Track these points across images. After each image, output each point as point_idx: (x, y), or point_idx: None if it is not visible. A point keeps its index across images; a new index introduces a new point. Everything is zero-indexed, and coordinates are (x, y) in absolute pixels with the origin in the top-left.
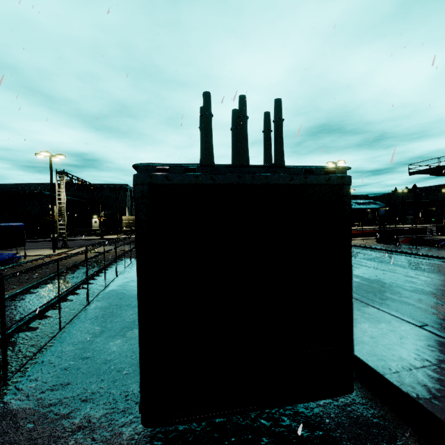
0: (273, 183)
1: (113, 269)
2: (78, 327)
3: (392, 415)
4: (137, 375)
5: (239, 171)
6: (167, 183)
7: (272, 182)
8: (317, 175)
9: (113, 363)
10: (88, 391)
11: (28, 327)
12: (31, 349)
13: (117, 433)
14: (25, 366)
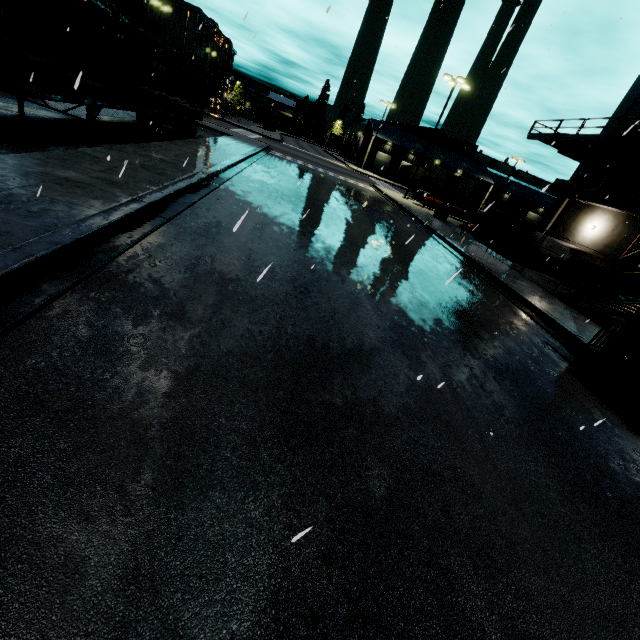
0: None
1: None
2: None
3: None
4: None
5: None
6: None
7: None
8: None
9: None
10: None
11: None
12: None
13: None
14: None
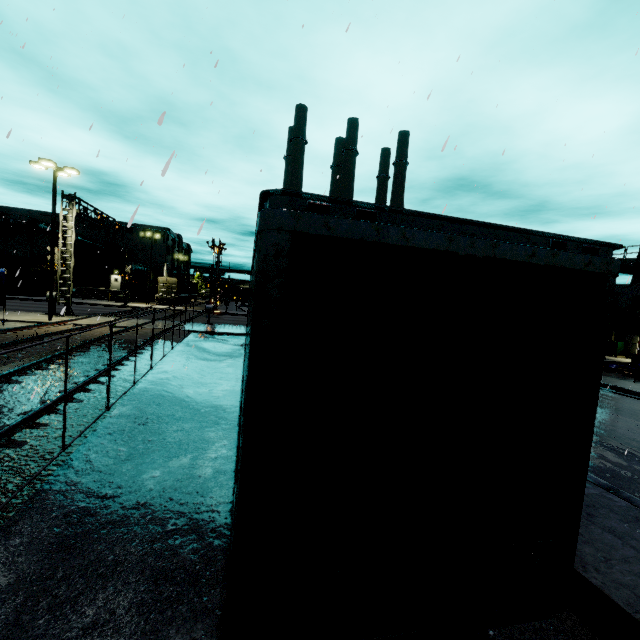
0: (502, 259)
1: (145, 356)
2: (92, 445)
3: (584, 628)
4: (189, 534)
5: (448, 228)
6: (325, 235)
7: (502, 256)
8: (572, 253)
9: (150, 510)
10: (110, 556)
11: (9, 440)
12: (15, 478)
13: (162, 636)
14: (4, 507)
